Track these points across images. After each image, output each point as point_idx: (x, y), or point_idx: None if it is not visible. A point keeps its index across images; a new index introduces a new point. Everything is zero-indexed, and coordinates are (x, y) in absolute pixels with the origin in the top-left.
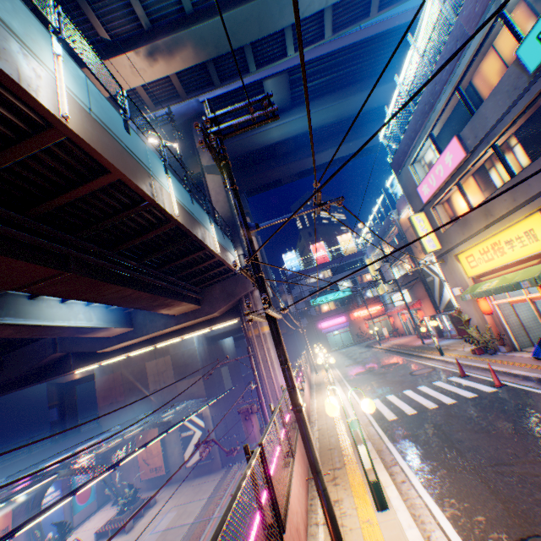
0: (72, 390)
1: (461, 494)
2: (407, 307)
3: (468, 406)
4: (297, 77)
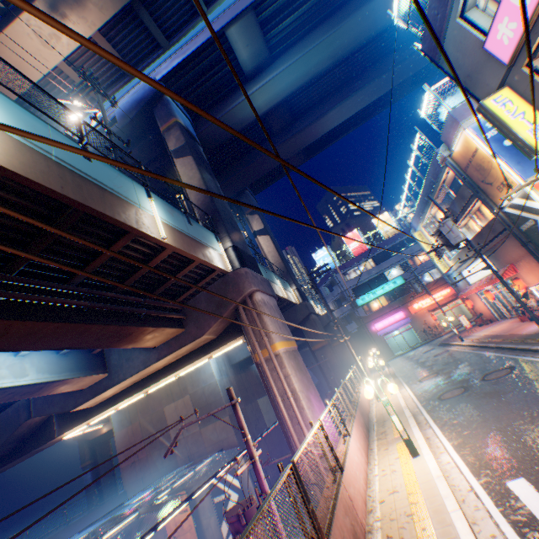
0: (105, 445)
1: None
2: (497, 276)
3: None
4: (268, 15)
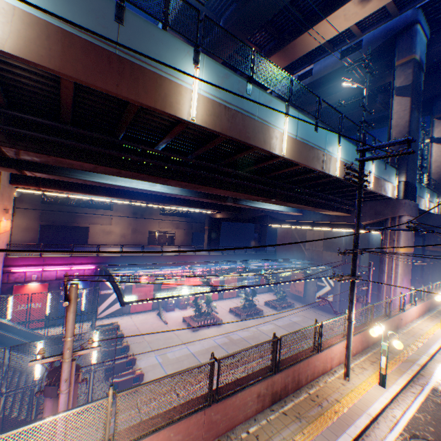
0: (265, 227)
1: (438, 419)
2: None
3: None
4: None
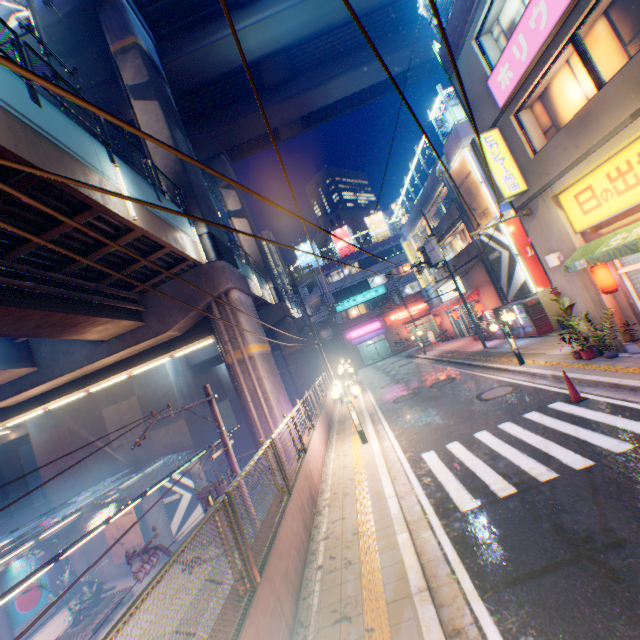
0: (13, 455)
1: None
2: (462, 299)
3: (632, 478)
4: None
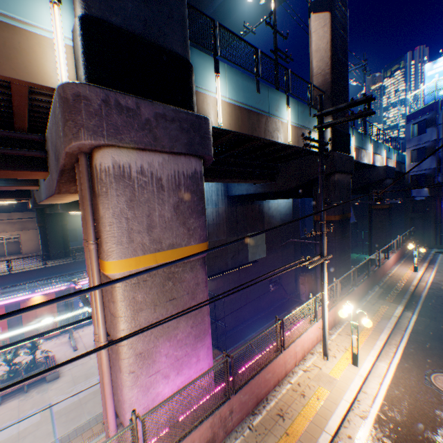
0: None
1: None
2: None
3: None
4: None
